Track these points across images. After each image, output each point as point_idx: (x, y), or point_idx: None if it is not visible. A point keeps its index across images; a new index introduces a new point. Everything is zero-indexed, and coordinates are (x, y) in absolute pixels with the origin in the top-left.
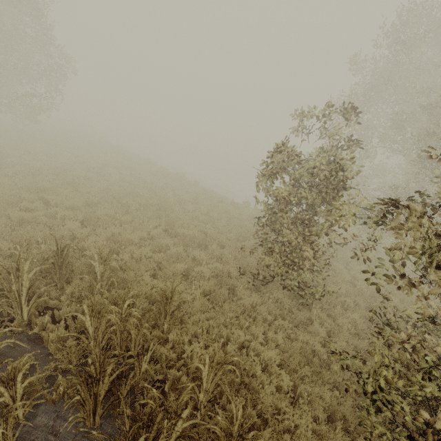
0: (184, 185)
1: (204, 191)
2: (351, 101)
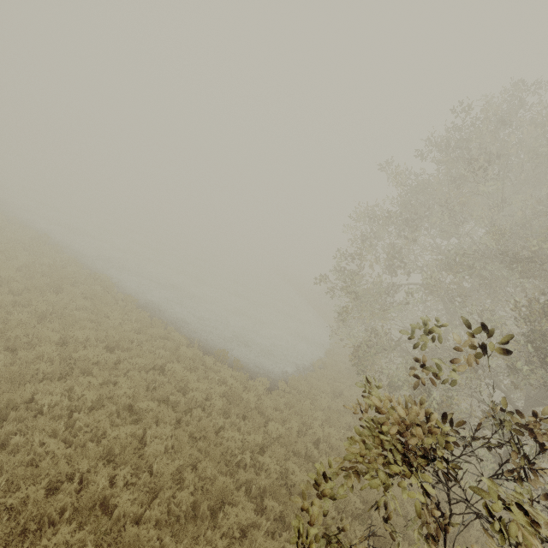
0: (100, 308)
1: (143, 322)
2: (387, 218)
